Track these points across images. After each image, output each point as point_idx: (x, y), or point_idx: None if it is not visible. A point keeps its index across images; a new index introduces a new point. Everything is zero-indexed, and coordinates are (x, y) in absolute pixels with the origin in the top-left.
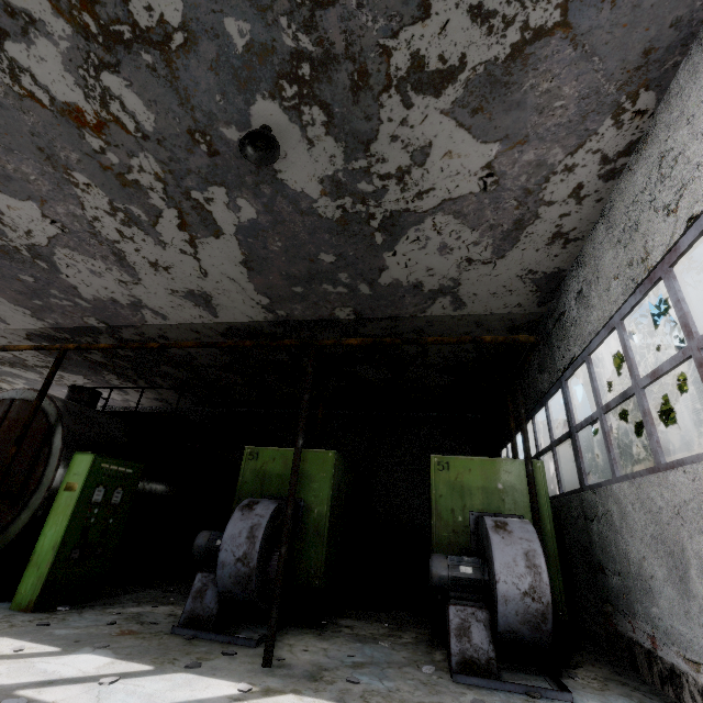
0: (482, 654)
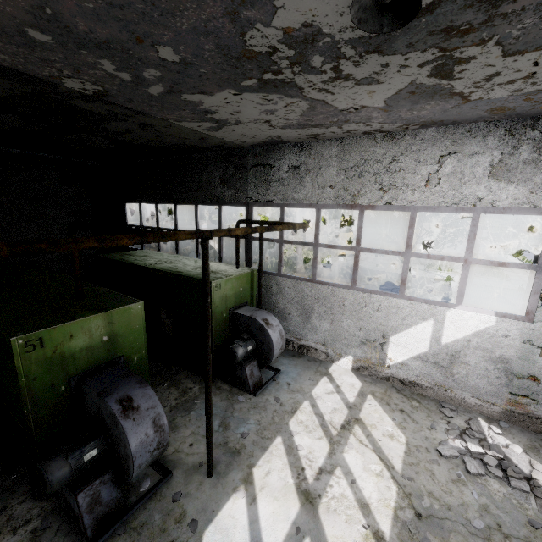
0: (258, 378)
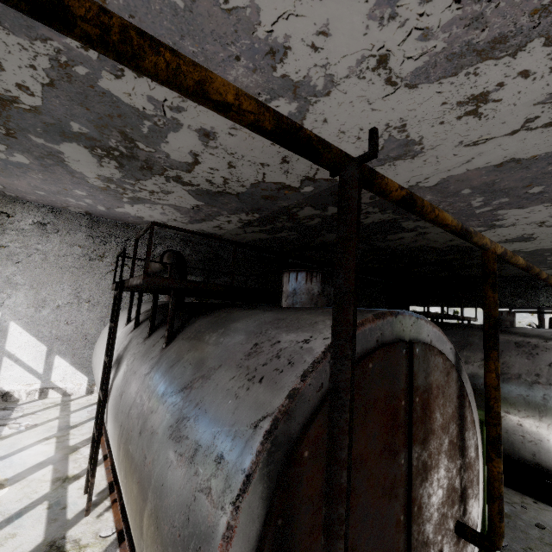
0: None
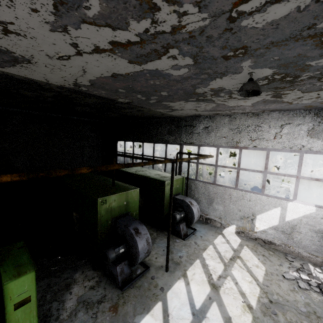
0: (186, 231)
